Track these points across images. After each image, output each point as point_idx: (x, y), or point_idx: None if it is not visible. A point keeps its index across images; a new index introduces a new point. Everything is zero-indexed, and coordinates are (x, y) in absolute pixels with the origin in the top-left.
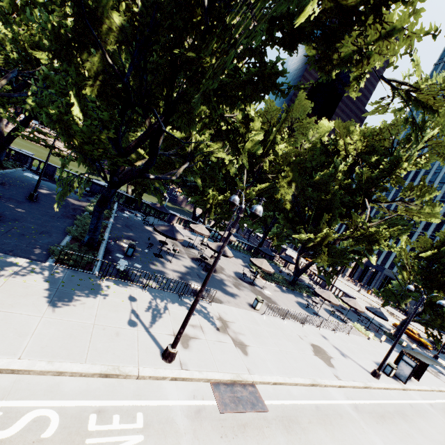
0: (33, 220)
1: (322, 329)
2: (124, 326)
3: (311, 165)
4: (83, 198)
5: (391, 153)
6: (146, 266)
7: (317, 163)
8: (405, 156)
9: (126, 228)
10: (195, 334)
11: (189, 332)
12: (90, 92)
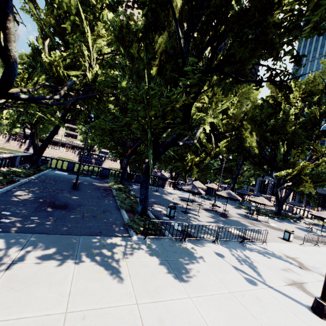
0: (89, 203)
1: None
2: (250, 287)
3: (260, 118)
4: (101, 181)
5: None
6: (189, 223)
7: (265, 115)
8: None
9: None
10: (297, 278)
11: (292, 278)
12: (155, 71)
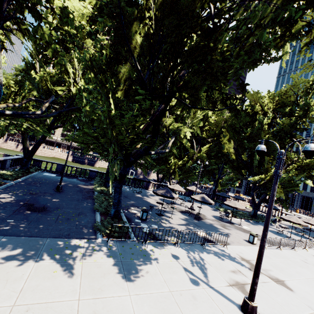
0: (68, 205)
1: (308, 250)
2: (192, 286)
3: (238, 125)
4: (87, 183)
5: (297, 104)
6: (160, 225)
7: (243, 123)
8: (311, 104)
9: (126, 198)
10: (242, 279)
11: (237, 279)
12: (120, 94)
